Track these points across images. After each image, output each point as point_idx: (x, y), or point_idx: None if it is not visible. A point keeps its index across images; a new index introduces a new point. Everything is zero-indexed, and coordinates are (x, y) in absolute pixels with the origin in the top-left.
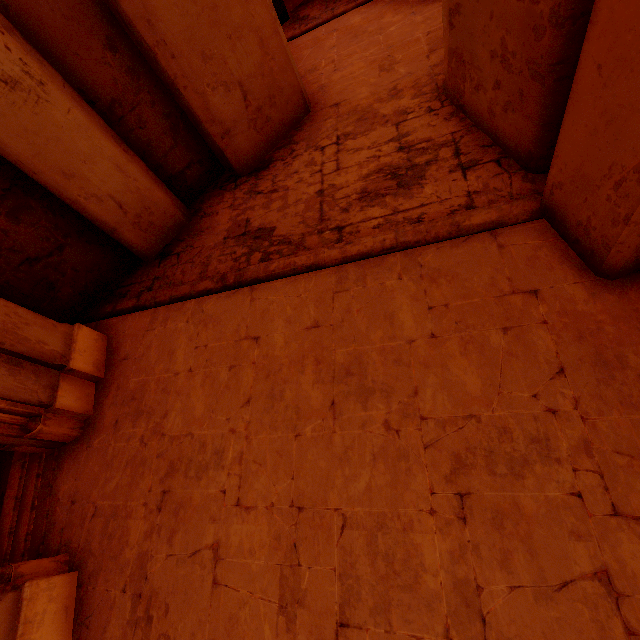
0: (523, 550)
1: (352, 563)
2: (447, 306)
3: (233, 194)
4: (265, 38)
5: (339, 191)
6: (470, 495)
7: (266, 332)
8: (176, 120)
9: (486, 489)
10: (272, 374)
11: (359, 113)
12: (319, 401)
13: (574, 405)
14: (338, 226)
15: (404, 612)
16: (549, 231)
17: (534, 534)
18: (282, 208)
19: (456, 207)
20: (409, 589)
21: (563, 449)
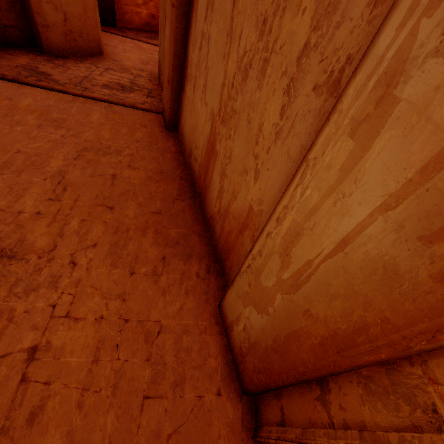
0: (92, 168)
1: (13, 161)
2: (114, 119)
3: (36, 56)
4: (87, 7)
5: (95, 80)
6: (83, 156)
7: (19, 99)
8: (17, 1)
9: (91, 156)
10: (12, 110)
11: (123, 67)
12: (33, 123)
13: (136, 147)
14: (86, 88)
15: (30, 173)
16: (161, 117)
17: (99, 166)
18: (62, 72)
19: (138, 102)
20: (37, 169)
21: (124, 154)
